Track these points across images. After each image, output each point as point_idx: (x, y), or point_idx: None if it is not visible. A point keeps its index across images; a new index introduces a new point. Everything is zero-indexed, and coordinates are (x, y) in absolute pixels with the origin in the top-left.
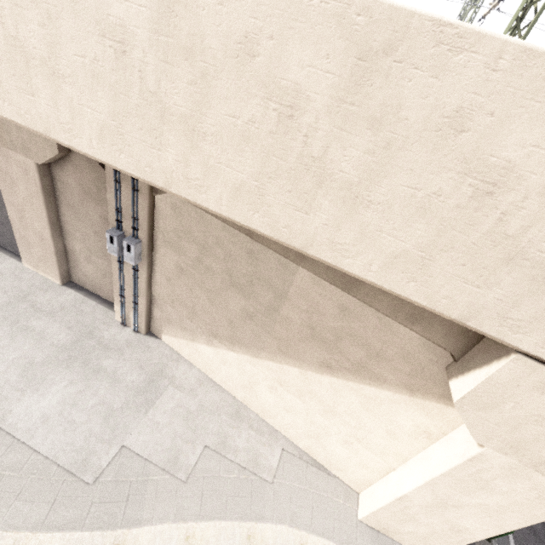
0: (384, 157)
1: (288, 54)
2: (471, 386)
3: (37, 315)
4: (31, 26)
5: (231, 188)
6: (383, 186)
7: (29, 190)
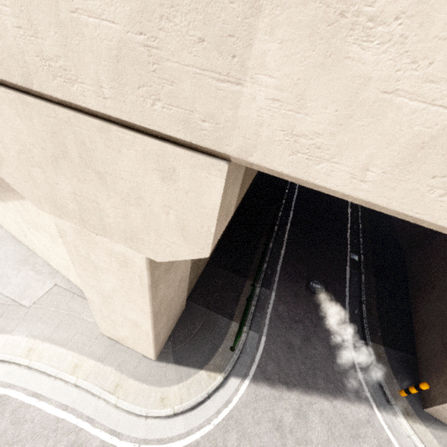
0: None
1: None
2: None
3: None
4: None
5: None
6: None
7: None
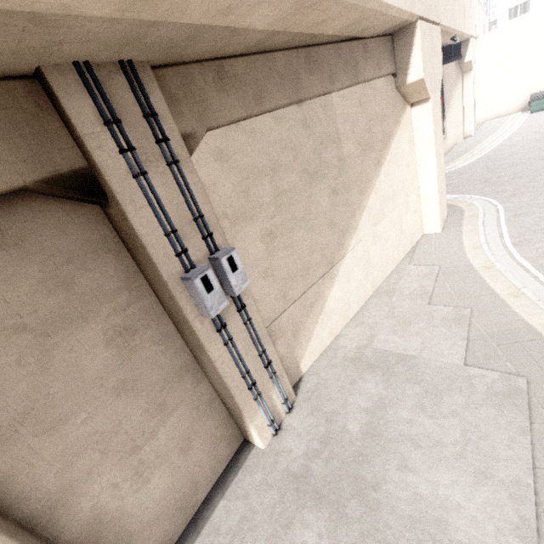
0: None
1: None
2: (419, 60)
3: None
4: None
5: None
6: None
7: None
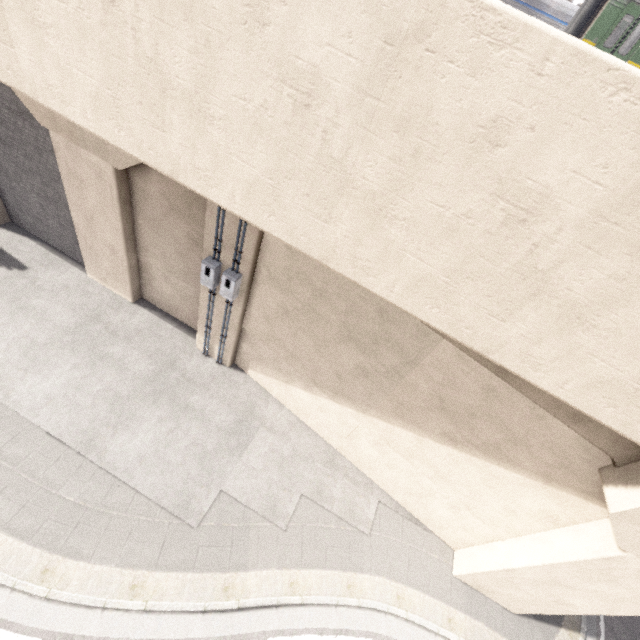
0: (635, 286)
1: (548, 153)
2: (637, 503)
3: (113, 340)
4: (177, 50)
5: (410, 278)
6: (619, 314)
7: (102, 197)
